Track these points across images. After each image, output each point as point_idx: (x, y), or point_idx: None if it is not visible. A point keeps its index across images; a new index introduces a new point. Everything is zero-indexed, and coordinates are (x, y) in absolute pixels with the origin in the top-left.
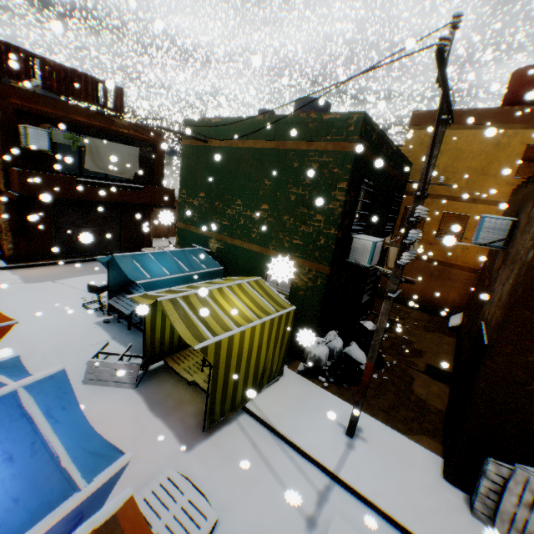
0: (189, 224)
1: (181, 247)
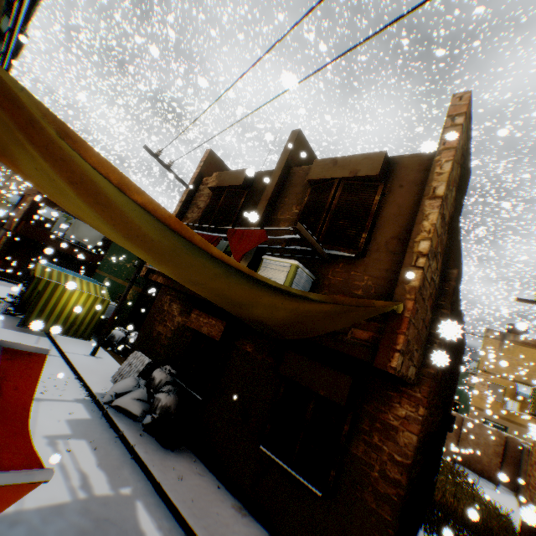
0: (102, 270)
1: None
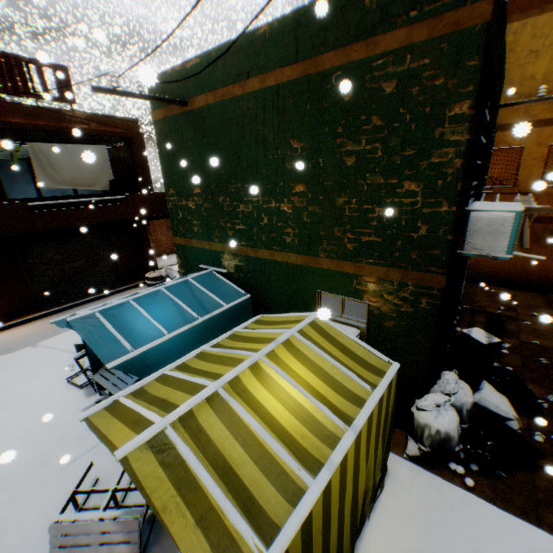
0: (190, 238)
1: (186, 271)
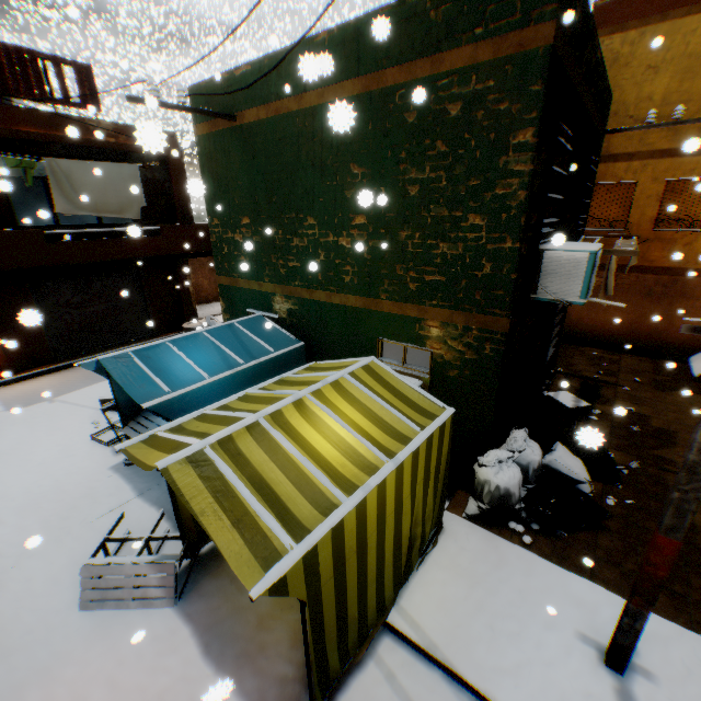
0: (236, 277)
1: (231, 316)
